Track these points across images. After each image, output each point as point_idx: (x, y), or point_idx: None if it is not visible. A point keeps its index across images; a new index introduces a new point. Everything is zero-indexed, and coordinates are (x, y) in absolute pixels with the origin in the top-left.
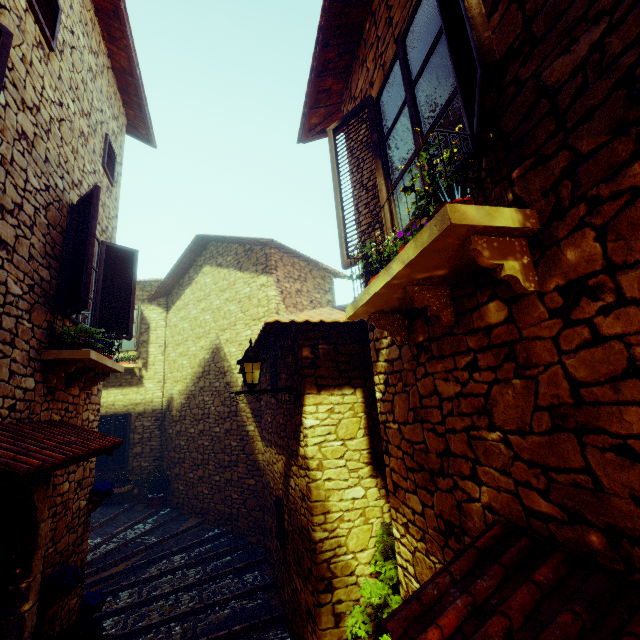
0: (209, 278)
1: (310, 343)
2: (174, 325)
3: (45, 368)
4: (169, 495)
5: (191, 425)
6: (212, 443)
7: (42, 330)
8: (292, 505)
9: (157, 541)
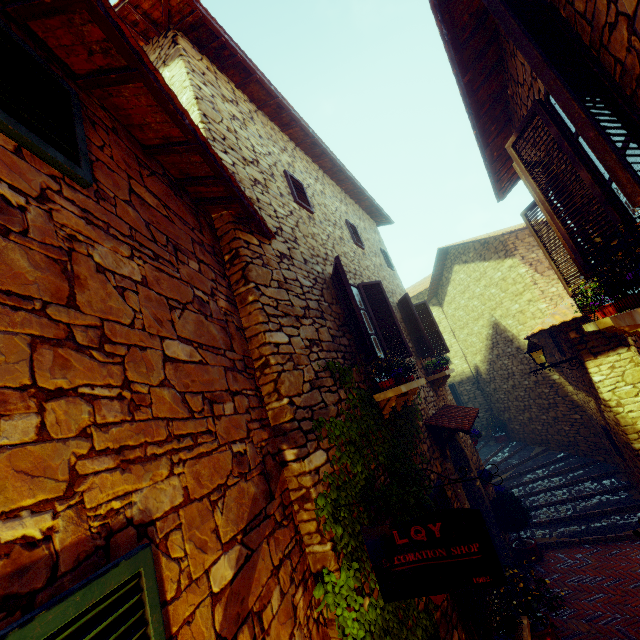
0: (462, 274)
1: (573, 328)
2: (451, 315)
3: (430, 384)
4: (509, 433)
5: (502, 383)
6: (526, 393)
7: (422, 369)
8: (613, 430)
9: (518, 462)
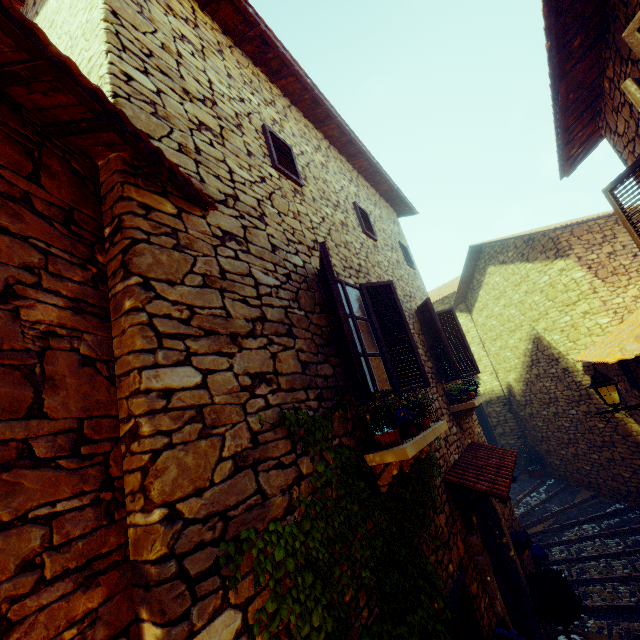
0: (497, 277)
1: None
2: (482, 324)
3: (454, 416)
4: (546, 468)
5: (541, 408)
6: (573, 424)
7: (443, 396)
8: None
9: (559, 510)
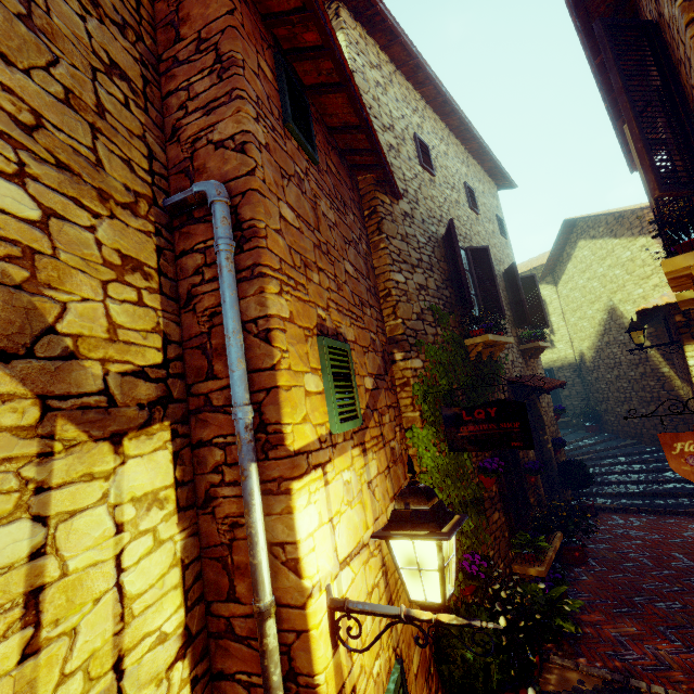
0: (586, 251)
1: (680, 311)
2: (565, 296)
3: (521, 353)
4: (603, 425)
5: (606, 372)
6: (630, 384)
7: (515, 337)
8: None
9: (602, 449)
